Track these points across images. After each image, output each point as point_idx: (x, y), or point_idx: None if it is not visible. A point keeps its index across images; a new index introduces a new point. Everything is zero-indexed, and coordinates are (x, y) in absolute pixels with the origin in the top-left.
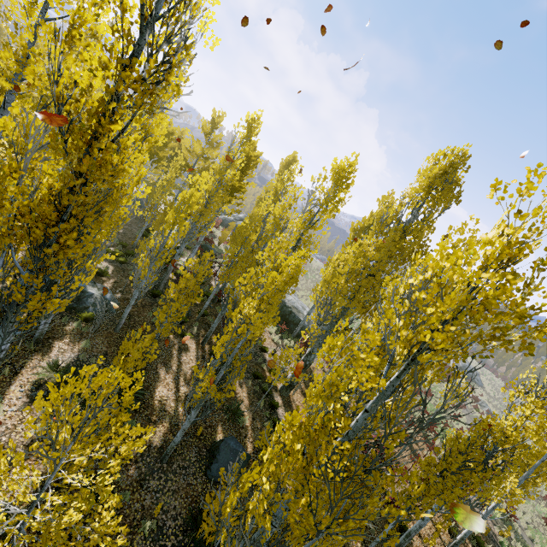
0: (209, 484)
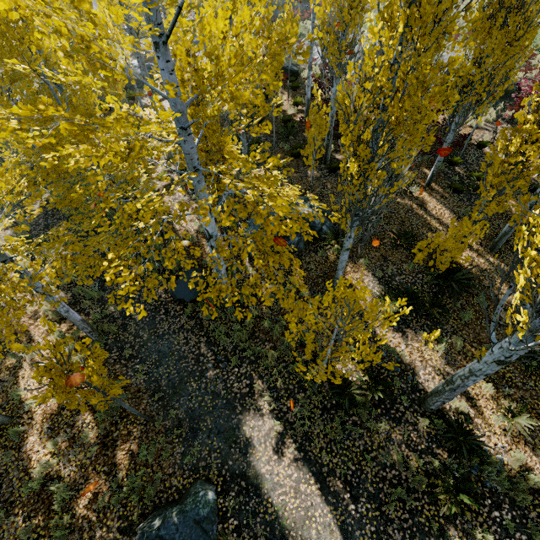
0: None
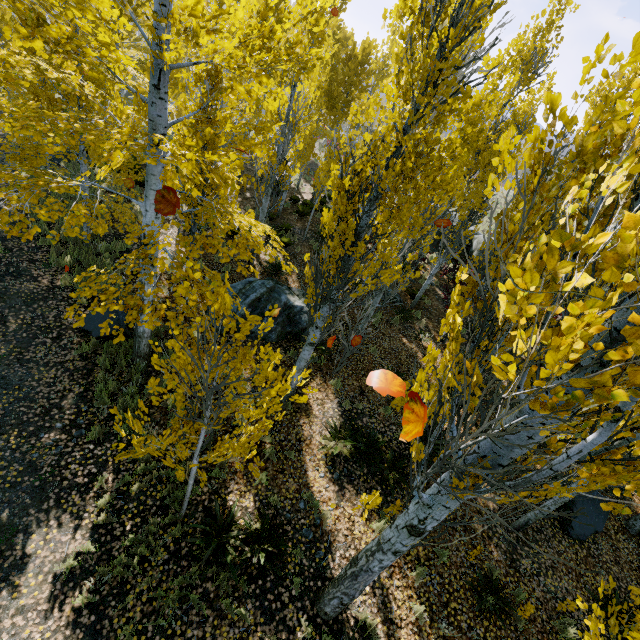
0: (576, 545)
